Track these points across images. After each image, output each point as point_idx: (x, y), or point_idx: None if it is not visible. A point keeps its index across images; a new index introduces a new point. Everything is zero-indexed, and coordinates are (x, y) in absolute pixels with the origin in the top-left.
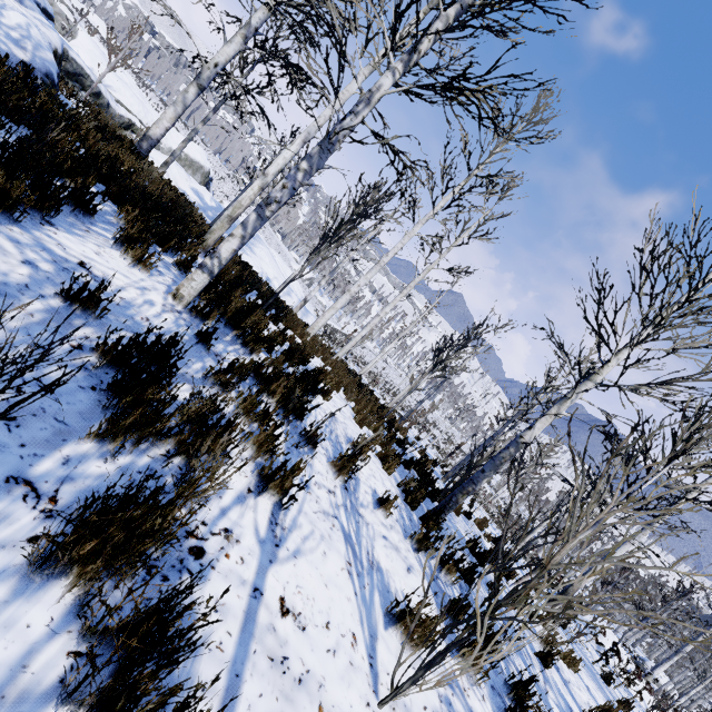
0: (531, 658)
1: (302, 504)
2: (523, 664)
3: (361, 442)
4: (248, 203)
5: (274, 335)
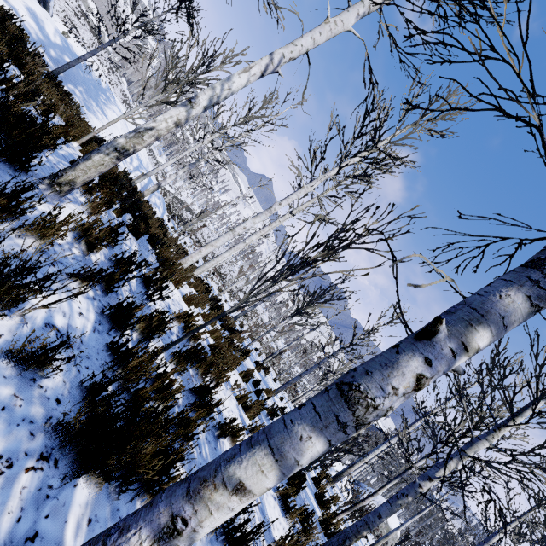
0: None
1: None
2: None
3: (288, 545)
4: (154, 138)
5: (195, 418)
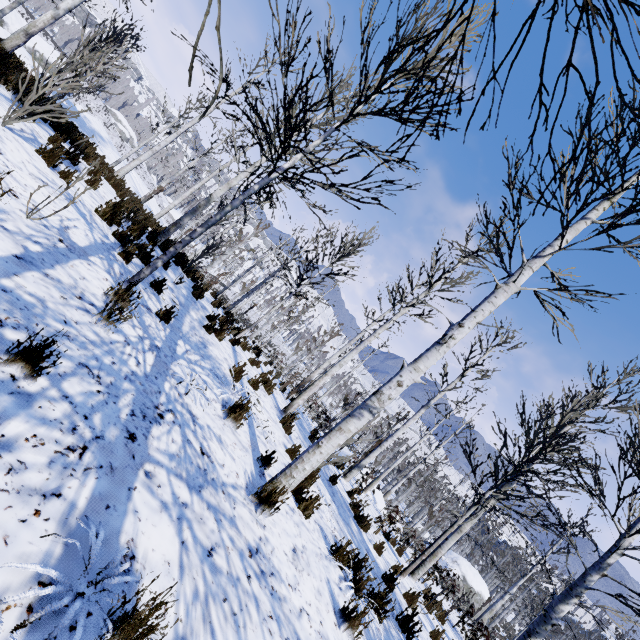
0: (198, 311)
1: (1, 100)
2: (183, 298)
3: (96, 169)
4: (43, 26)
5: None
